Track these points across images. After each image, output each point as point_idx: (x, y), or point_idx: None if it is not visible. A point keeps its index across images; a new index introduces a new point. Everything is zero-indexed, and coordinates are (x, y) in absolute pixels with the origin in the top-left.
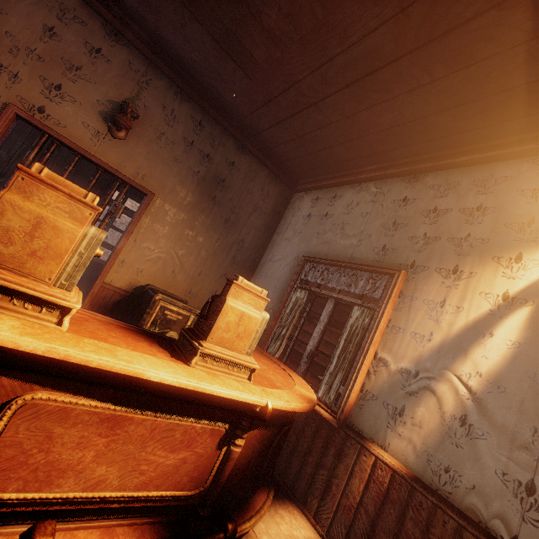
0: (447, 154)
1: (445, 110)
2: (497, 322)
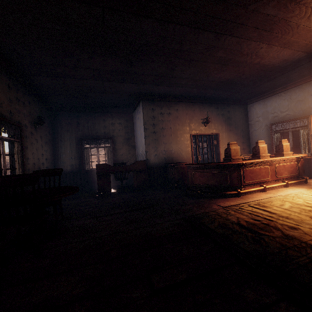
0: (306, 78)
1: (301, 74)
2: None
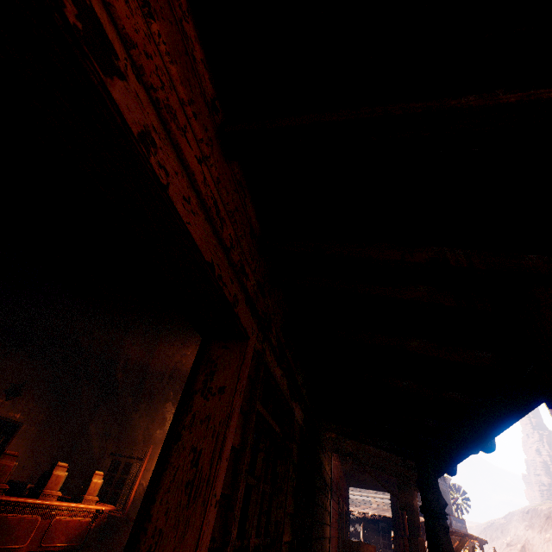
0: (170, 395)
1: (166, 388)
2: None
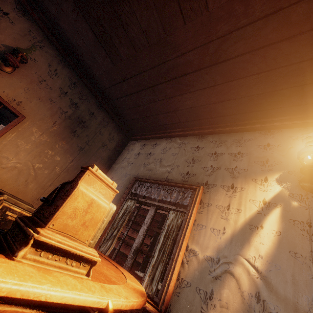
0: (218, 126)
1: (220, 102)
2: (263, 218)
